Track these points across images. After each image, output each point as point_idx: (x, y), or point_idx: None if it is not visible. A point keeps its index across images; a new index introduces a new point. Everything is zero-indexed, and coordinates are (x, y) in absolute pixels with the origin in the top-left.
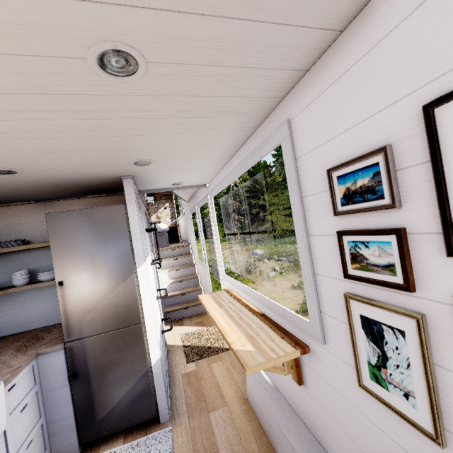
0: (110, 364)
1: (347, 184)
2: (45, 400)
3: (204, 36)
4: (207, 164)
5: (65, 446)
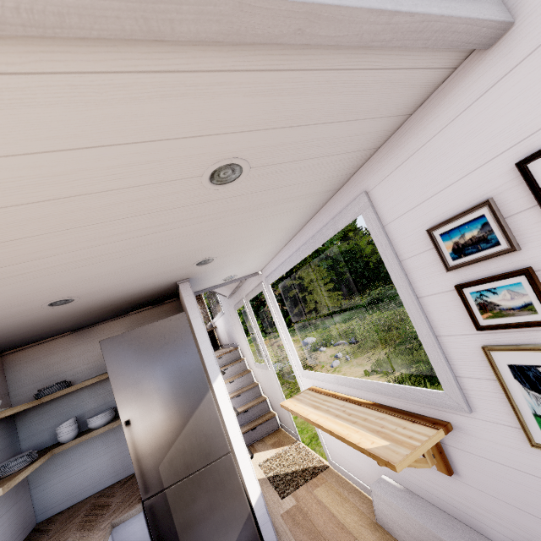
0: (202, 518)
1: (453, 239)
2: None
3: (303, 139)
4: (267, 250)
5: None
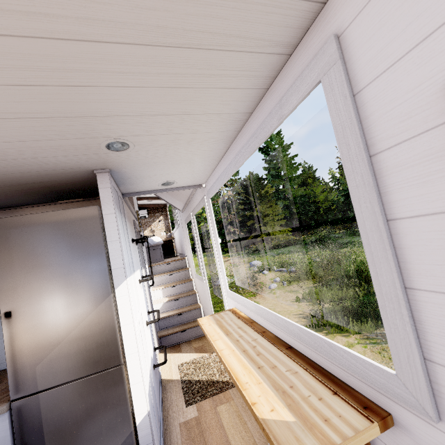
0: (76, 429)
1: None
2: None
3: None
4: (203, 151)
5: None
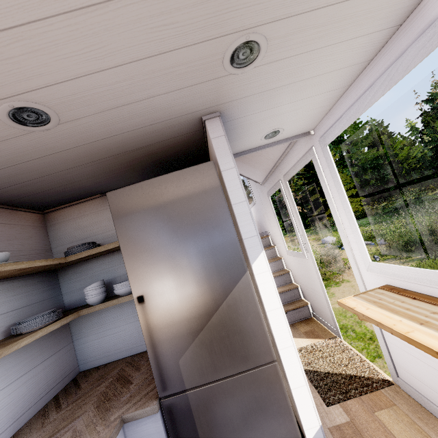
0: None
1: None
2: None
3: None
4: (350, 52)
5: None
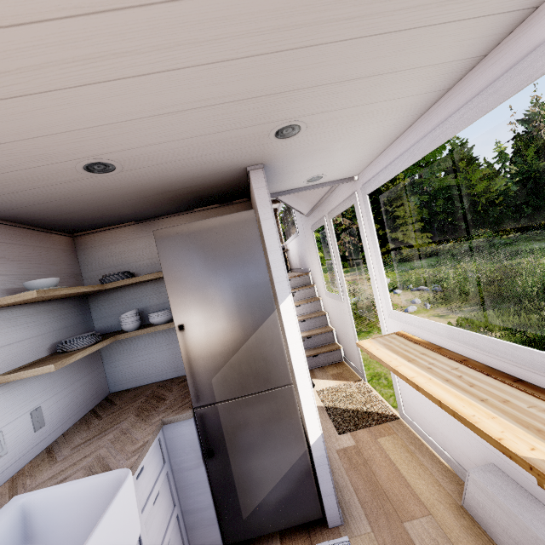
0: (253, 441)
1: None
2: (177, 483)
3: None
4: (382, 128)
5: (206, 544)
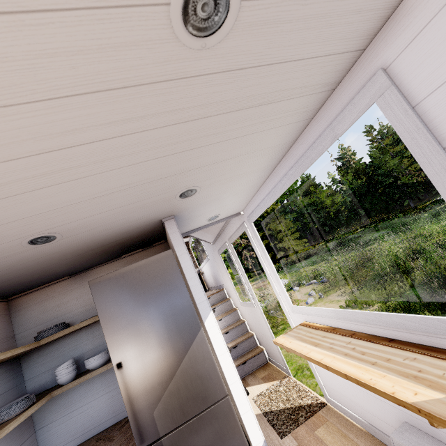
0: None
1: None
2: None
3: None
4: (250, 181)
5: None
